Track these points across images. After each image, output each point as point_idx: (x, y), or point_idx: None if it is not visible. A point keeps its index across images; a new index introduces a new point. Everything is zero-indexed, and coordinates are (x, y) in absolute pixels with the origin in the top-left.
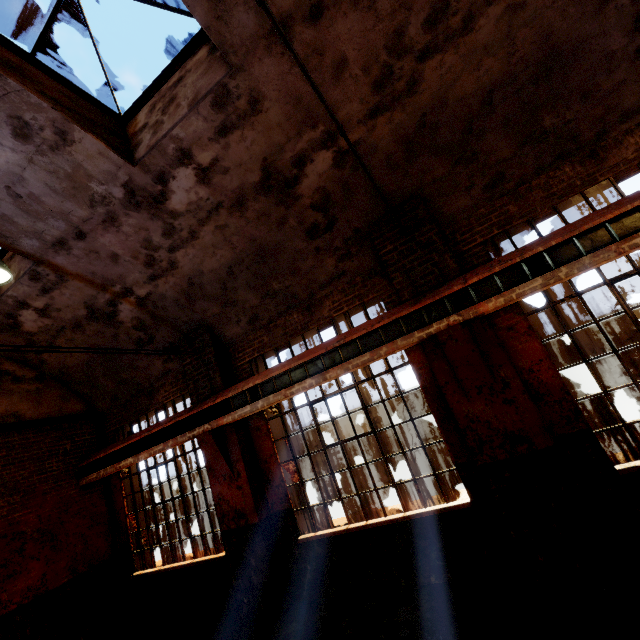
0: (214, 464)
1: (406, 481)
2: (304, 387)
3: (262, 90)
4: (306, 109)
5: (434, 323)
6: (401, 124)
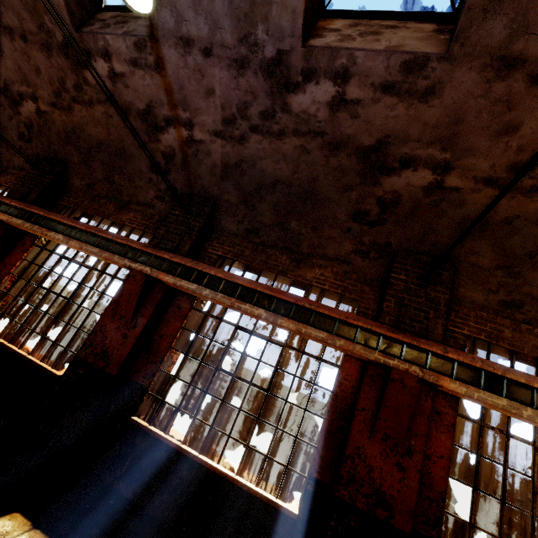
0: None
1: None
2: None
3: (3, 48)
4: (25, 75)
5: None
6: (66, 122)
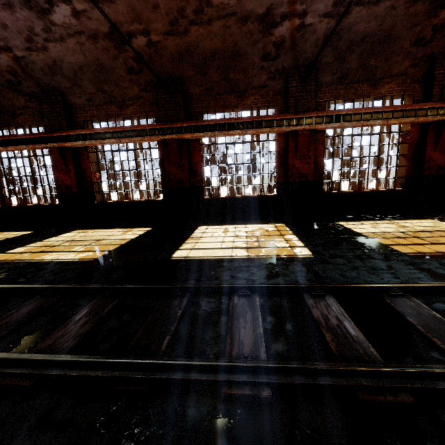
0: (57, 163)
1: (144, 190)
2: (110, 142)
3: None
4: (137, 14)
5: (167, 135)
6: (179, 44)
